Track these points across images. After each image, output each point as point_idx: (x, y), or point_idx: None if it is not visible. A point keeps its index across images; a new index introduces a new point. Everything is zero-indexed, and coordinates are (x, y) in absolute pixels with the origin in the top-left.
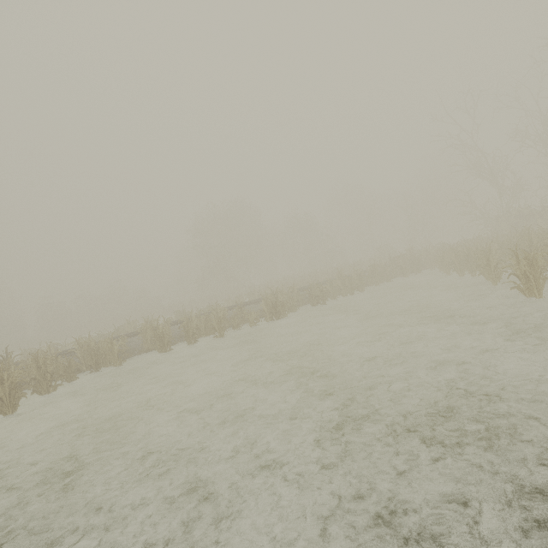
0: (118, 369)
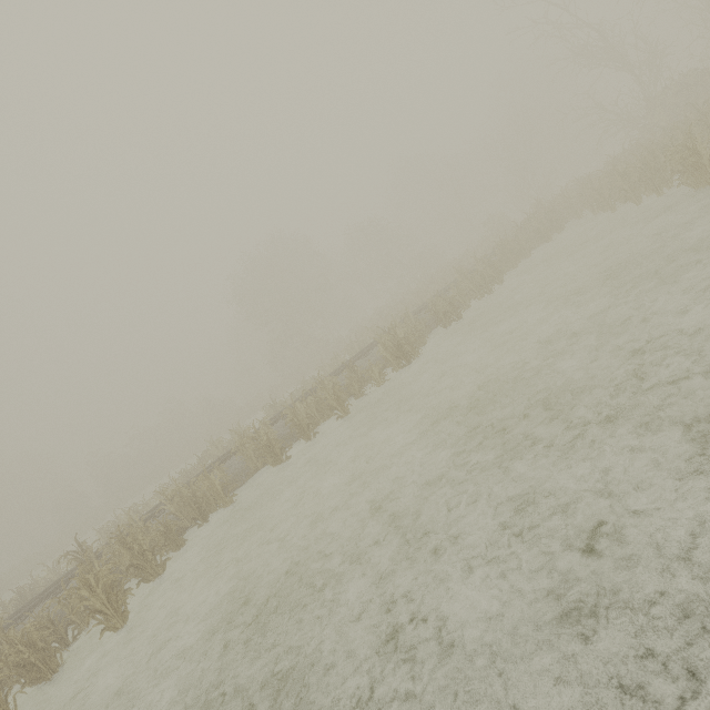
0: (232, 509)
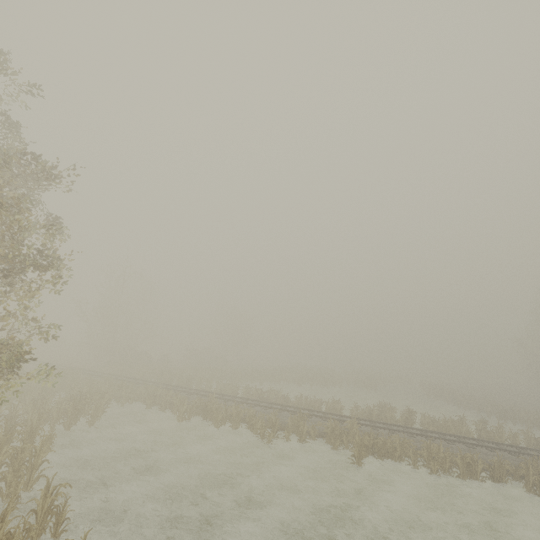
0: None
